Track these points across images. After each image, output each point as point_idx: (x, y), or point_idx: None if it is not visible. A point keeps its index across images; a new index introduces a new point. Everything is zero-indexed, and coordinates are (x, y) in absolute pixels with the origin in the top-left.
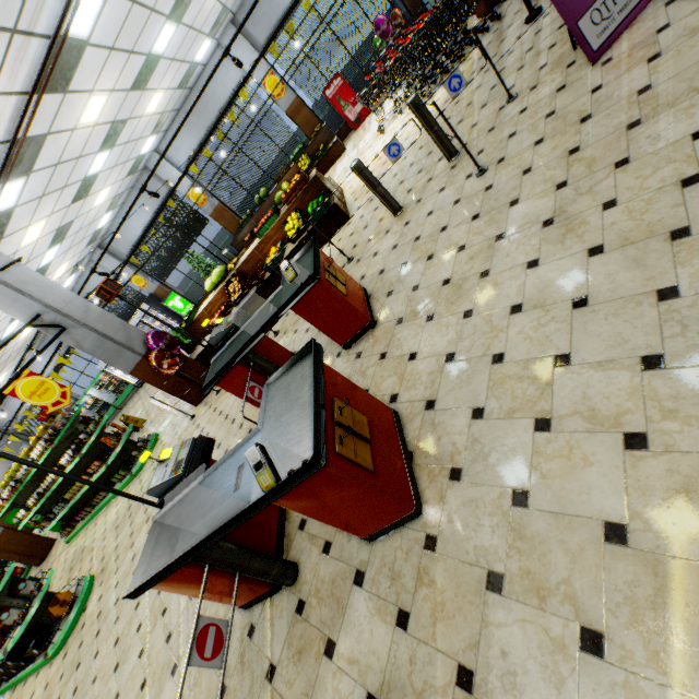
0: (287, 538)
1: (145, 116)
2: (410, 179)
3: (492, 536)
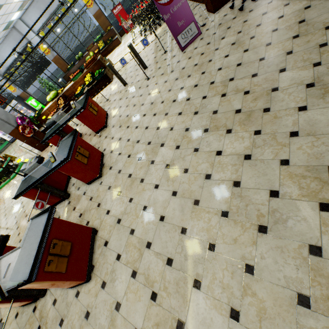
0: (69, 188)
1: (14, 2)
2: (133, 72)
3: (112, 179)
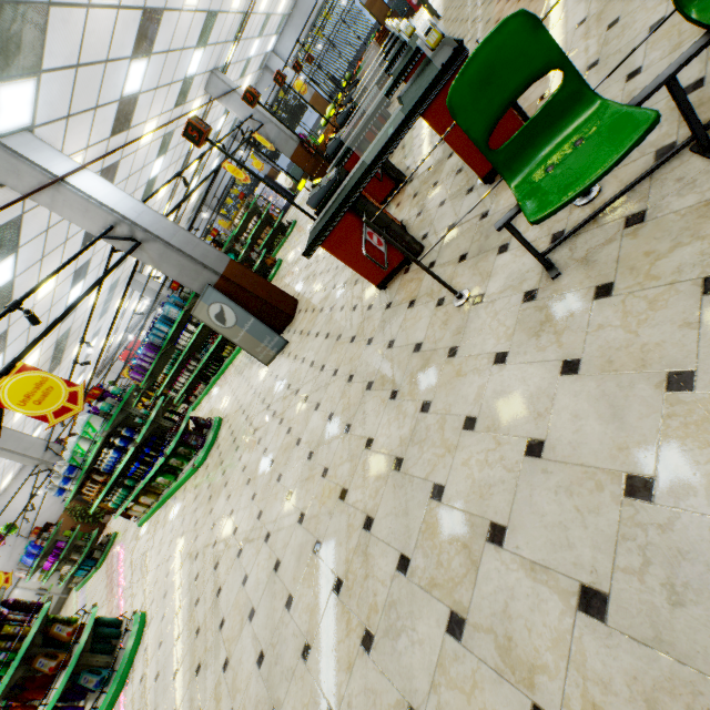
0: None
1: (277, 15)
2: (446, 5)
3: None
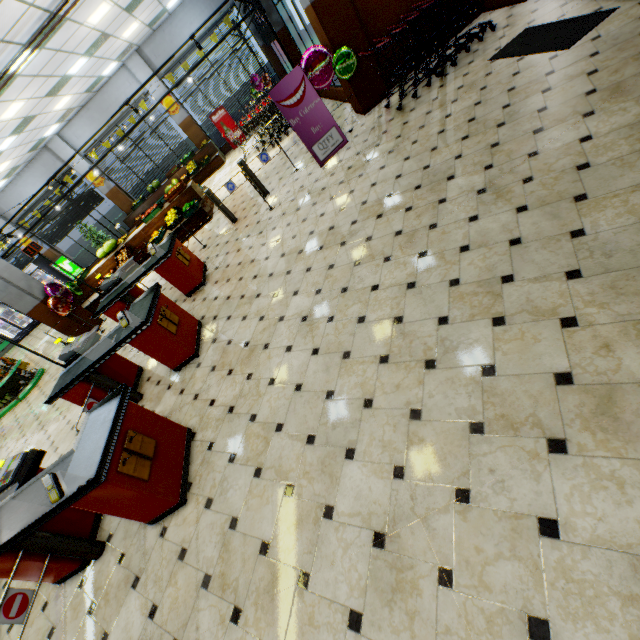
0: (140, 387)
1: (53, 111)
2: (247, 202)
3: (218, 356)
